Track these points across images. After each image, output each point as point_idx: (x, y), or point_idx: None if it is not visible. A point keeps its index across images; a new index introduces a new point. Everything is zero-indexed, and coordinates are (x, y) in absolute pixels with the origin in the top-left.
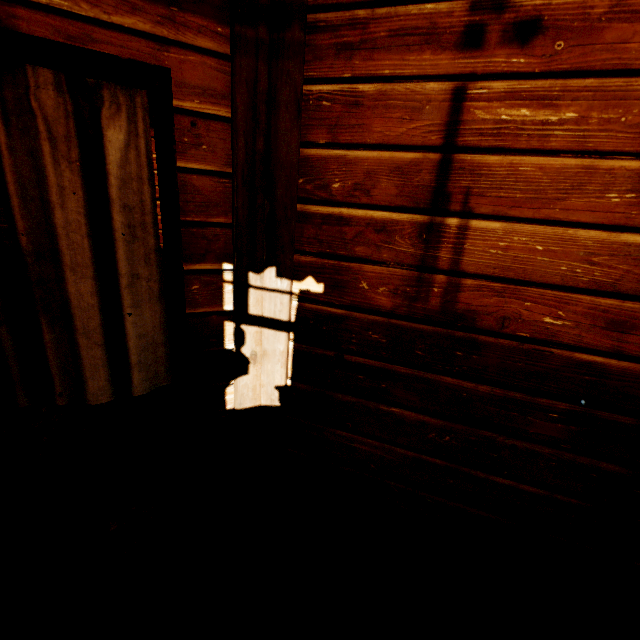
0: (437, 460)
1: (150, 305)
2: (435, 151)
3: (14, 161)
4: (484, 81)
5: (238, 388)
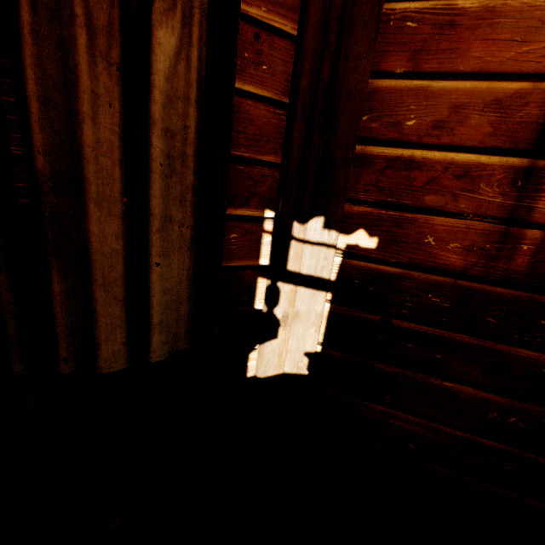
0: (495, 443)
1: (179, 255)
2: None
3: (38, 51)
4: None
5: (264, 354)
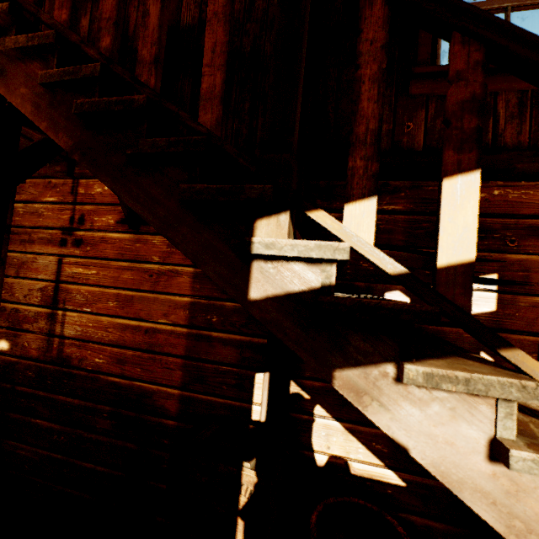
0: (59, 455)
1: None
2: (54, 282)
3: None
4: (68, 257)
5: None
